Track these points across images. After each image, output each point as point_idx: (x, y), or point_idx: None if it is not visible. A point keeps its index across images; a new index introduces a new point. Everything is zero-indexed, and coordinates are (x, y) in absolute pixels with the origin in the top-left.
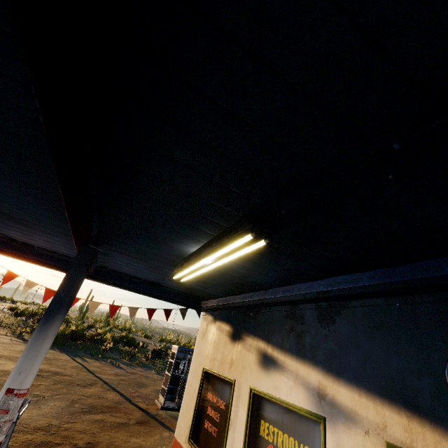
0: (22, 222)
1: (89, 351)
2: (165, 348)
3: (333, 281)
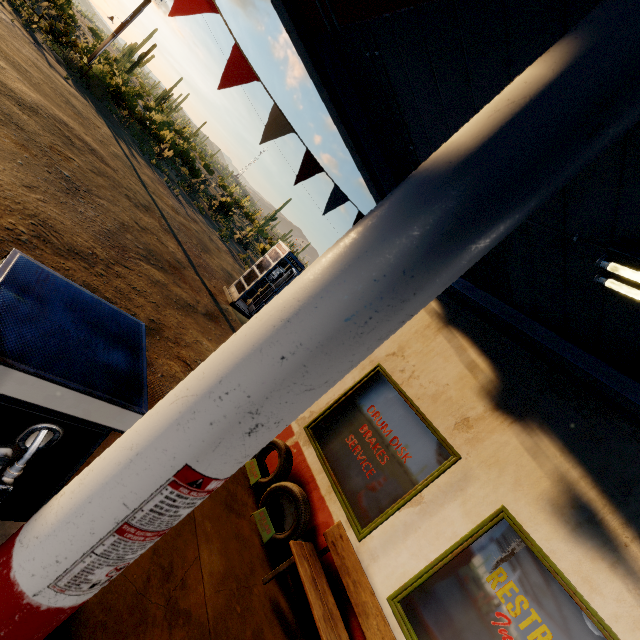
0: None
1: (139, 141)
2: (231, 205)
3: None
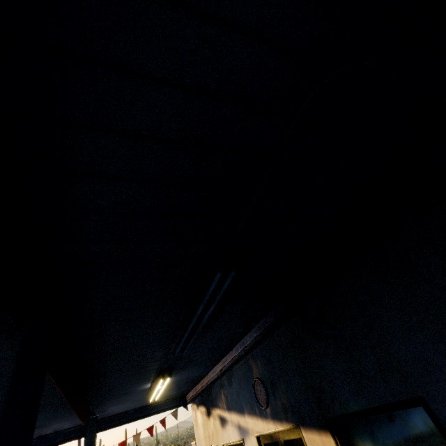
0: (42, 426)
1: None
2: None
3: (222, 362)
